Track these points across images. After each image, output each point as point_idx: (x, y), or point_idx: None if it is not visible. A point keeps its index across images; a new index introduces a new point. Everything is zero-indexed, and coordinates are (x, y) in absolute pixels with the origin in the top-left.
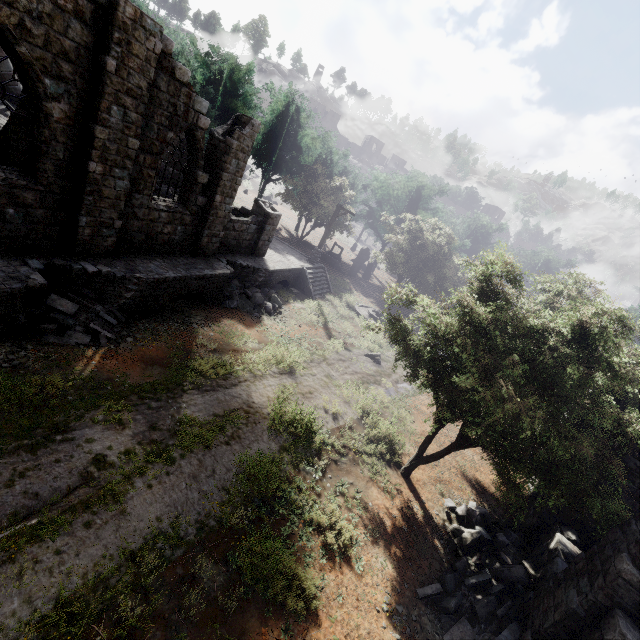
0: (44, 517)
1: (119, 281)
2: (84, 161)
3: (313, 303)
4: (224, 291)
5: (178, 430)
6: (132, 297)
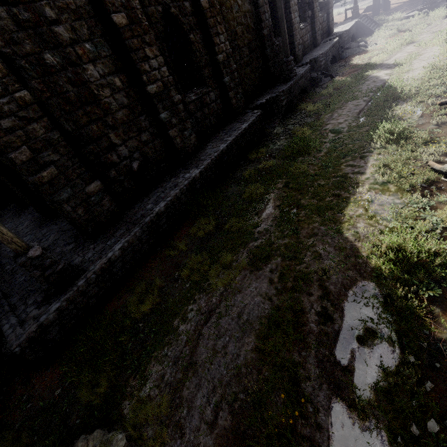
0: (395, 77)
1: (317, 60)
2: (289, 17)
3: (380, 29)
4: (339, 52)
5: (398, 63)
6: (323, 64)
